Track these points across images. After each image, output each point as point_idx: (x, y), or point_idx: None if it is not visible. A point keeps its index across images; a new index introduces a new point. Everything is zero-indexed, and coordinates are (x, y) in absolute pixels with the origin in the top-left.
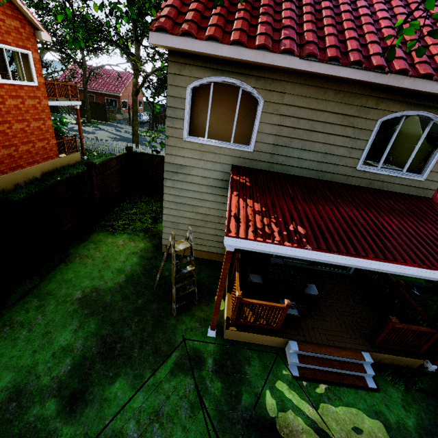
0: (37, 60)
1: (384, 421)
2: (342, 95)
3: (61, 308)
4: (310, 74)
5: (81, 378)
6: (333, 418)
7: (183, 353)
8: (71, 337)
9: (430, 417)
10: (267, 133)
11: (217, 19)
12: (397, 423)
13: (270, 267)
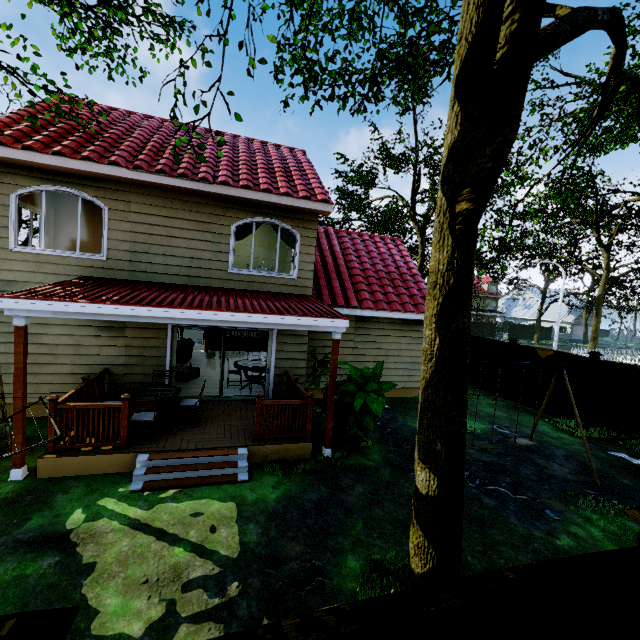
0: None
1: (240, 501)
2: (190, 205)
3: None
4: (152, 187)
5: None
6: (169, 512)
7: None
8: None
9: (301, 488)
10: (120, 240)
11: (42, 138)
12: (255, 500)
13: (138, 387)
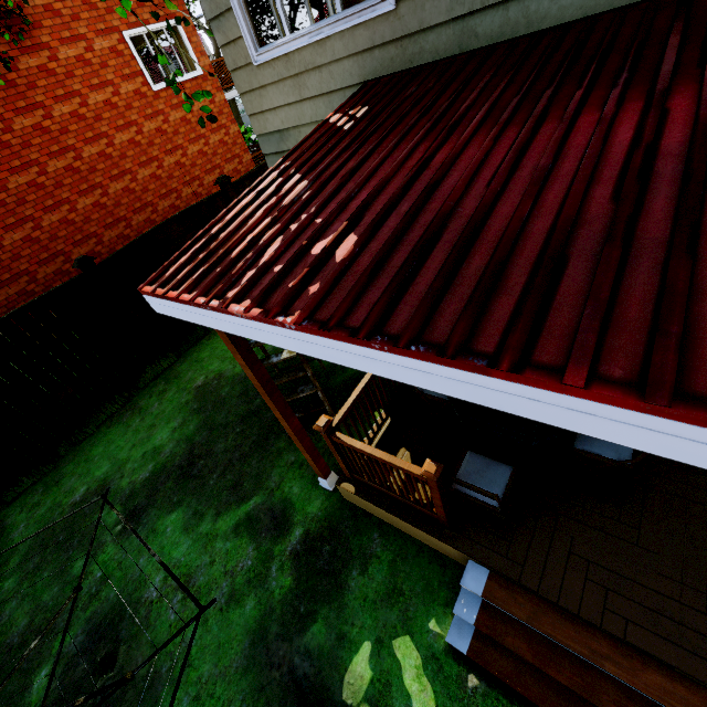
0: (192, 29)
1: None
2: None
3: (178, 397)
4: None
5: (150, 492)
6: None
7: (266, 502)
8: (167, 436)
9: None
10: None
11: None
12: None
13: None
